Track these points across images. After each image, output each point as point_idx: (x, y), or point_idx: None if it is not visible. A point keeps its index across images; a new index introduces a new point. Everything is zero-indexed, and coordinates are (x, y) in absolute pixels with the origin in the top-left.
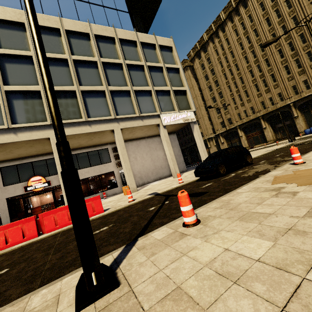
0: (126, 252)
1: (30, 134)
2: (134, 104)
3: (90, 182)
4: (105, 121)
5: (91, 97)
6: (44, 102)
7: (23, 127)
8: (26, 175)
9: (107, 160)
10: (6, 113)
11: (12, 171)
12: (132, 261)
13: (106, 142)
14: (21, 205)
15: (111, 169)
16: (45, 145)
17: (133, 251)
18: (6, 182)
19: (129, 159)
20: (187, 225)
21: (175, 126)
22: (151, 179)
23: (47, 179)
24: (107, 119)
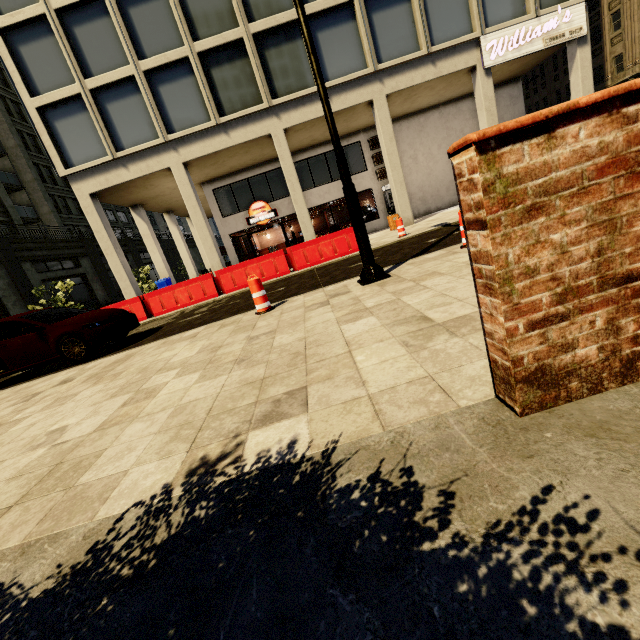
0: (395, 267)
1: (244, 131)
2: (417, 21)
3: (329, 211)
4: (355, 83)
5: (327, 27)
6: (253, 63)
7: (234, 121)
8: (244, 200)
9: (359, 167)
10: (209, 98)
11: (227, 196)
12: (401, 269)
13: (357, 128)
14: (243, 246)
15: (367, 185)
16: (264, 147)
17: (402, 266)
18: (224, 212)
19: (402, 161)
20: (464, 246)
21: (520, 62)
22: (445, 203)
23: (271, 206)
24: (359, 77)
